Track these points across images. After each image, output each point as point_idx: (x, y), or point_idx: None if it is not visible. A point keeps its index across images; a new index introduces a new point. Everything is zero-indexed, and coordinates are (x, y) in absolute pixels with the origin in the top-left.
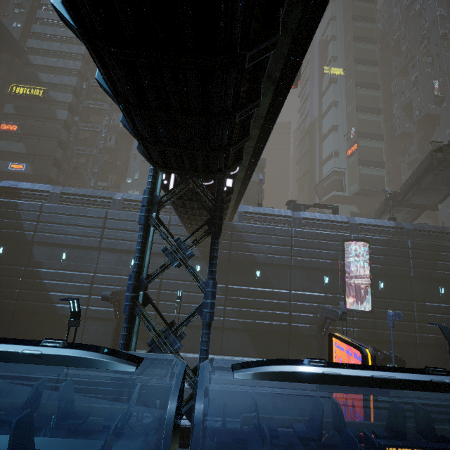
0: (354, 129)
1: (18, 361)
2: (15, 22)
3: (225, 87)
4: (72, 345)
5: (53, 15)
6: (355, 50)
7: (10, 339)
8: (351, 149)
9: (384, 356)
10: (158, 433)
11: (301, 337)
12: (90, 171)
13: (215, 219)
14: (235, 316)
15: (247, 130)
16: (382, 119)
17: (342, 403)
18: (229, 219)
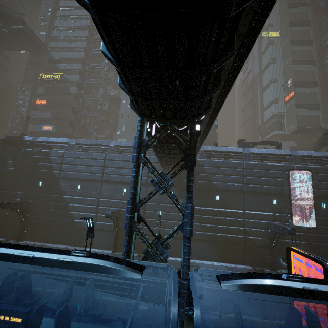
0: (290, 79)
1: (56, 266)
2: (42, 31)
3: (207, 40)
4: (93, 255)
5: (64, 23)
6: (289, 15)
7: (50, 249)
8: (288, 96)
9: None
10: (153, 319)
11: (254, 247)
12: (92, 127)
13: (190, 155)
14: (201, 229)
15: (218, 80)
16: (316, 68)
17: None
18: None
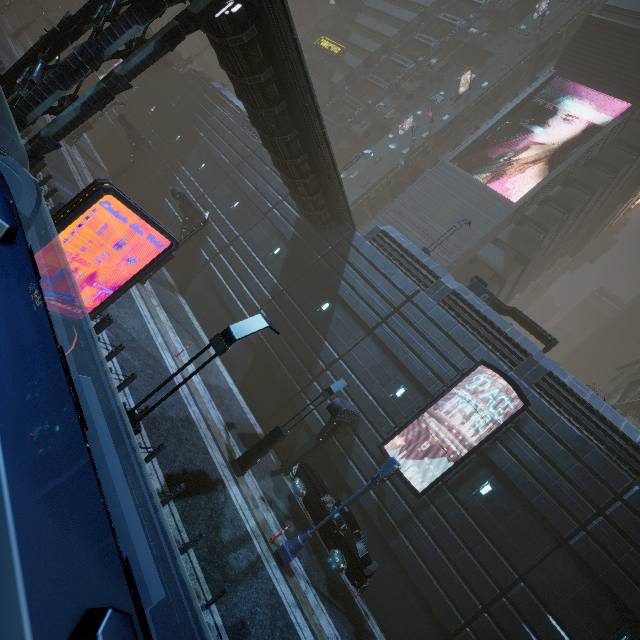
0: None
1: None
2: None
3: None
4: None
5: None
6: None
7: None
8: None
9: (344, 536)
10: None
11: (298, 419)
12: None
13: None
14: None
15: None
16: None
17: (191, 440)
18: (351, 218)
